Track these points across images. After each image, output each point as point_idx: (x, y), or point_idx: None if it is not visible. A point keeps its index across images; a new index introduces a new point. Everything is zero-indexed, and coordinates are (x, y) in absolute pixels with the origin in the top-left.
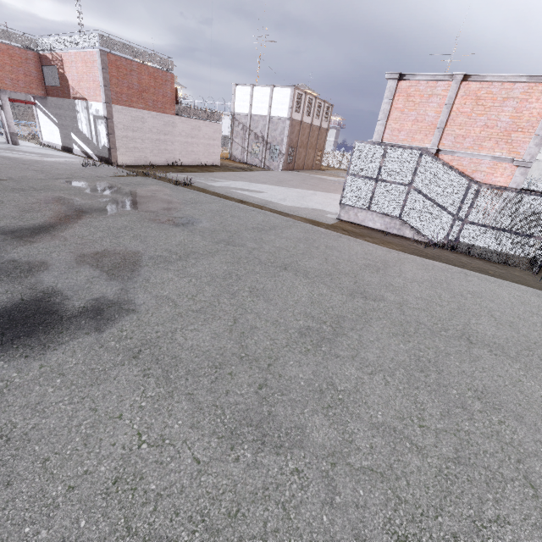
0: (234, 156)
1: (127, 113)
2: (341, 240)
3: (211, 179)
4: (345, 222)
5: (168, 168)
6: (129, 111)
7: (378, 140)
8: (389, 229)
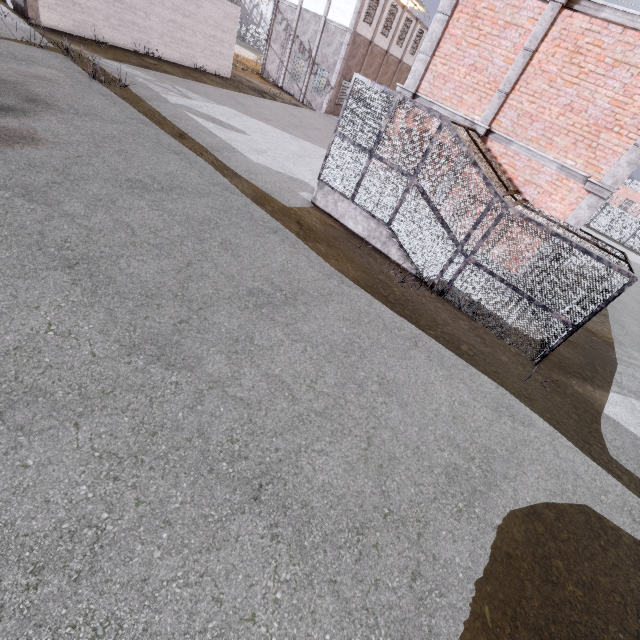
0: (267, 71)
1: None
2: (269, 237)
3: (180, 90)
4: (320, 211)
5: (128, 56)
6: None
7: (412, 88)
8: (371, 240)
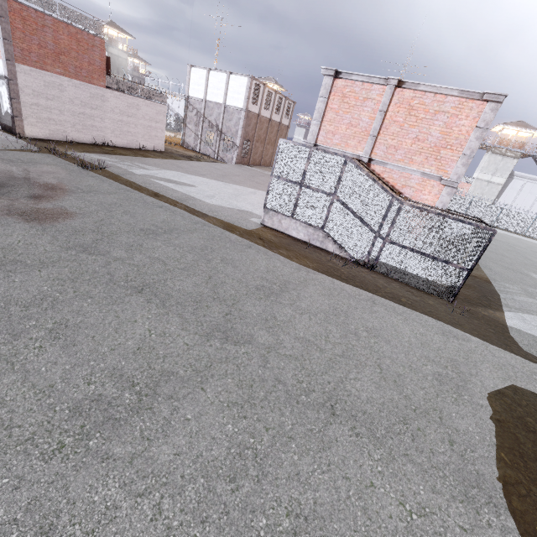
0: (186, 143)
1: (38, 77)
2: (248, 251)
3: (138, 165)
4: (269, 228)
5: (92, 148)
6: (40, 74)
7: (313, 141)
8: (312, 241)
